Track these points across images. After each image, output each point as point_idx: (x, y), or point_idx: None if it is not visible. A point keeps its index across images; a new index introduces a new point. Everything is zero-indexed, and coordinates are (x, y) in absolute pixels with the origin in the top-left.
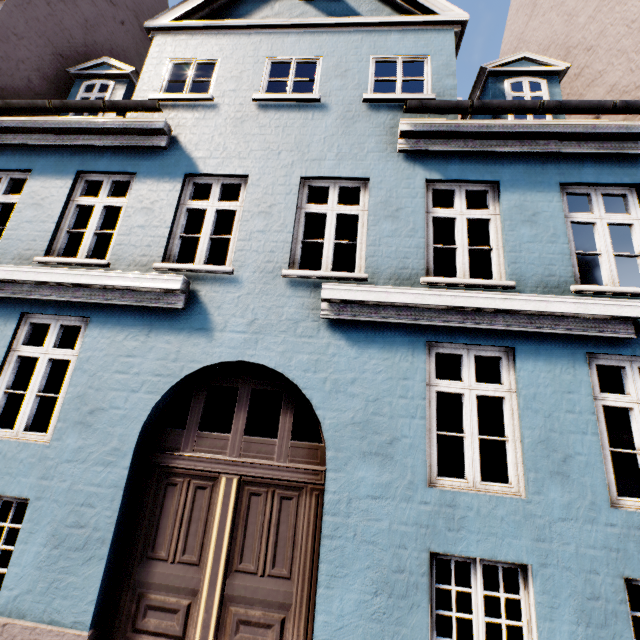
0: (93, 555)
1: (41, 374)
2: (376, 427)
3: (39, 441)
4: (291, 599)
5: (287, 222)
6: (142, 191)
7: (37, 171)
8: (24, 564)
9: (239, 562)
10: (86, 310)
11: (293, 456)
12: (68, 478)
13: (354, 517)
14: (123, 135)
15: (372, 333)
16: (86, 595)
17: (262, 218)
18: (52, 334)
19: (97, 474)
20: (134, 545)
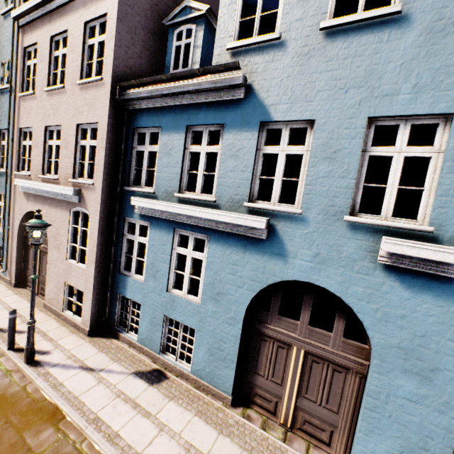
0: (228, 365)
1: (189, 265)
2: (419, 355)
3: (194, 301)
4: (337, 424)
5: (350, 168)
6: (230, 141)
7: (163, 127)
8: (199, 357)
9: (305, 393)
10: (206, 231)
11: (343, 348)
12: (211, 325)
13: (390, 406)
14: (212, 91)
15: (428, 281)
16: (227, 381)
17: (326, 164)
18: (190, 242)
19: (225, 327)
20: (246, 363)
